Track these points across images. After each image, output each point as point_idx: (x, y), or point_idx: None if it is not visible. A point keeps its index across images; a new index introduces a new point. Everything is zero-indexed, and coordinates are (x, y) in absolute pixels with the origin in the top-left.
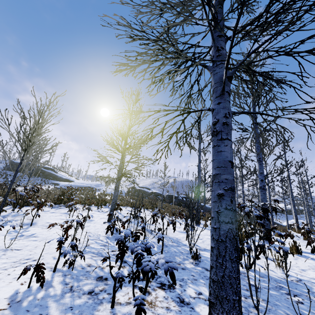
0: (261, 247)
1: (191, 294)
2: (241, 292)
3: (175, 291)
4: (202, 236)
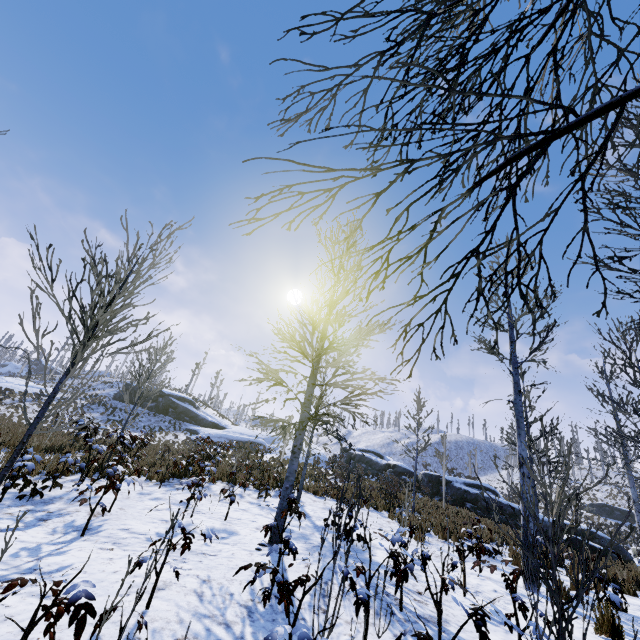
0: None
1: None
2: None
3: None
4: None
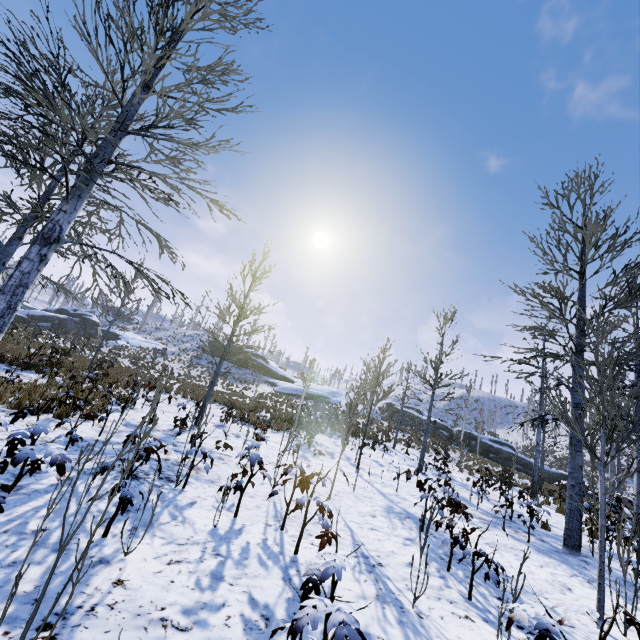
0: (609, 529)
1: (548, 540)
2: (585, 550)
3: (536, 536)
4: (545, 514)
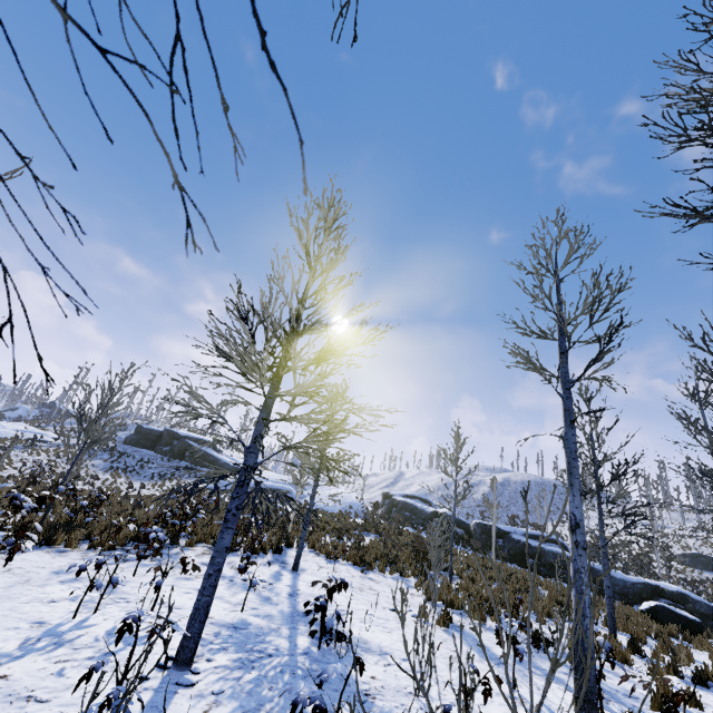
0: None
1: None
2: None
3: None
4: None
